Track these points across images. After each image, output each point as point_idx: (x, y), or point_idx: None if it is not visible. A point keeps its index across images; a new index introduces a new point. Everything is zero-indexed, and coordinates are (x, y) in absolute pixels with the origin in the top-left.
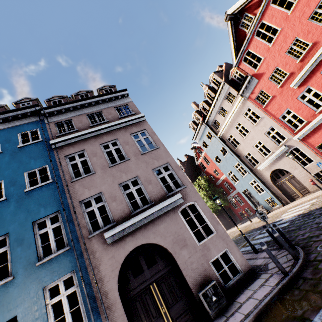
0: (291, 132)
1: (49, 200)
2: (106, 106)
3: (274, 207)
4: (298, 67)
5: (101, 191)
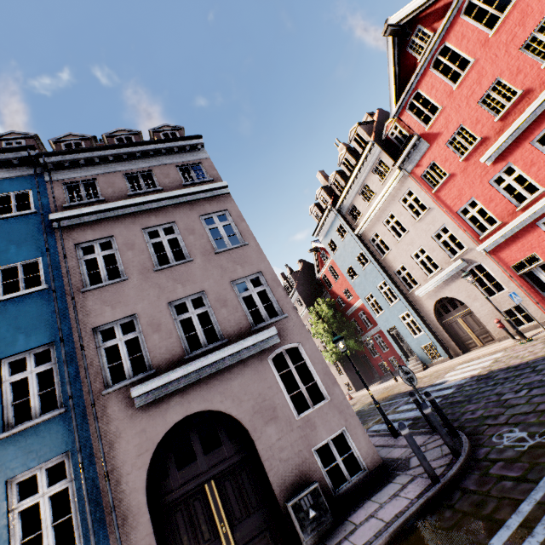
0: (474, 237)
1: (36, 321)
2: (162, 163)
3: (435, 360)
4: (496, 129)
5: (135, 312)
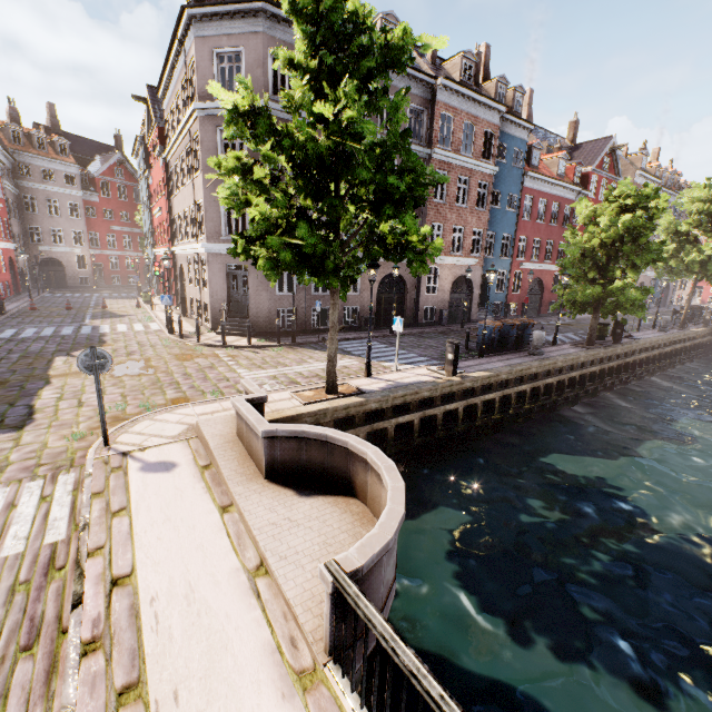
0: None
1: None
2: None
3: None
4: None
5: None
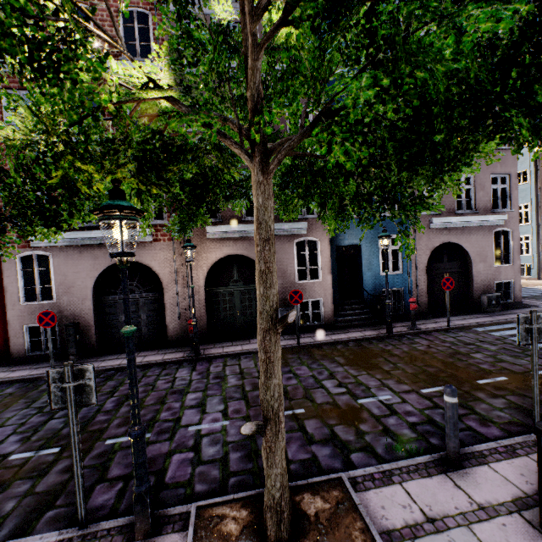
0: None
1: None
2: None
3: (522, 276)
4: None
5: None
